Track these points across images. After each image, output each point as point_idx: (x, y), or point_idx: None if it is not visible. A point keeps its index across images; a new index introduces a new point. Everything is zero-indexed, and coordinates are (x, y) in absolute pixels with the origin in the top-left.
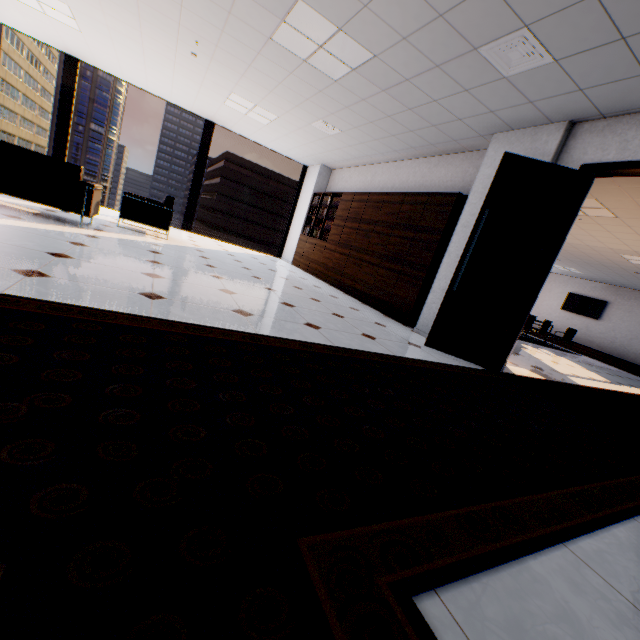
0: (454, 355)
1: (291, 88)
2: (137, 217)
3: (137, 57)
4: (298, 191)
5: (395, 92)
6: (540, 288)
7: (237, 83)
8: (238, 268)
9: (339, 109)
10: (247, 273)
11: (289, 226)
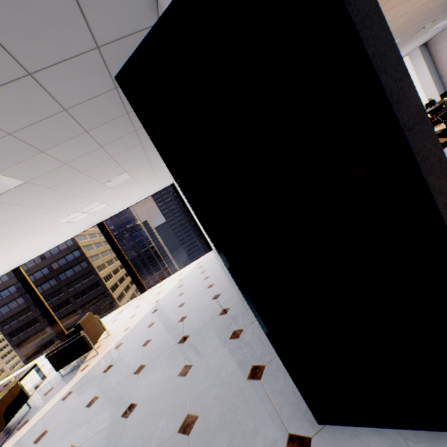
0: (384, 426)
1: (46, 201)
2: (66, 361)
3: (9, 255)
4: (182, 202)
5: (45, 143)
6: (436, 147)
7: (41, 222)
8: (133, 358)
9: (85, 176)
10: (134, 366)
11: (198, 226)
